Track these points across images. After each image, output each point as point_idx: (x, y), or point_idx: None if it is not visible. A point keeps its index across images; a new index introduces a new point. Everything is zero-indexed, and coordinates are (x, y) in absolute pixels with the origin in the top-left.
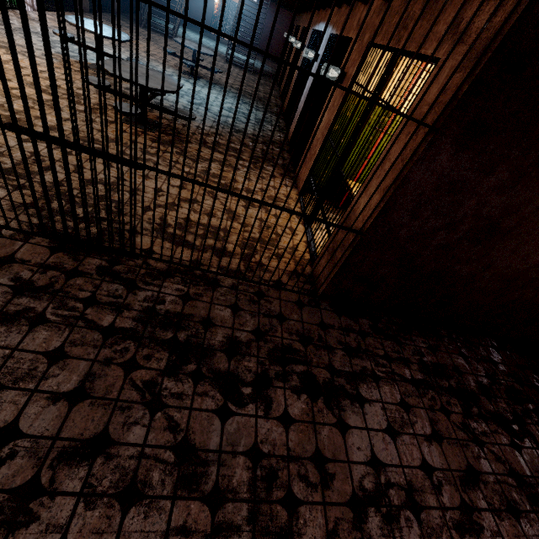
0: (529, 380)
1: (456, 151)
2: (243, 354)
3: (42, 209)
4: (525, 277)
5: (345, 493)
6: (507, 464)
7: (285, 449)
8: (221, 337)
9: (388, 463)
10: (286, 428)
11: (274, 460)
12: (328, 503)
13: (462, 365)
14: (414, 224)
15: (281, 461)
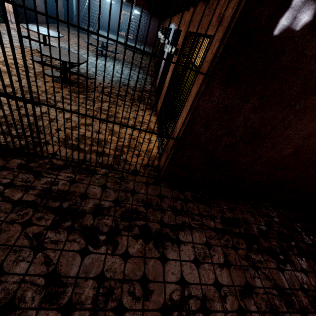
0: (293, 227)
1: (224, 88)
2: (104, 215)
3: None
4: (283, 163)
5: (159, 303)
6: (273, 281)
7: (122, 274)
8: (92, 205)
9: (191, 282)
10: (125, 261)
11: (113, 282)
12: (146, 309)
13: (250, 219)
14: (208, 133)
15: (118, 283)
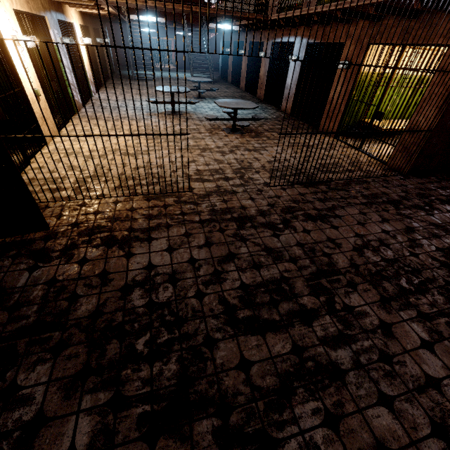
0: None
1: None
2: (410, 199)
3: (277, 176)
4: None
5: None
6: None
7: None
8: (396, 196)
9: None
10: None
11: None
12: None
13: None
14: None
15: None
